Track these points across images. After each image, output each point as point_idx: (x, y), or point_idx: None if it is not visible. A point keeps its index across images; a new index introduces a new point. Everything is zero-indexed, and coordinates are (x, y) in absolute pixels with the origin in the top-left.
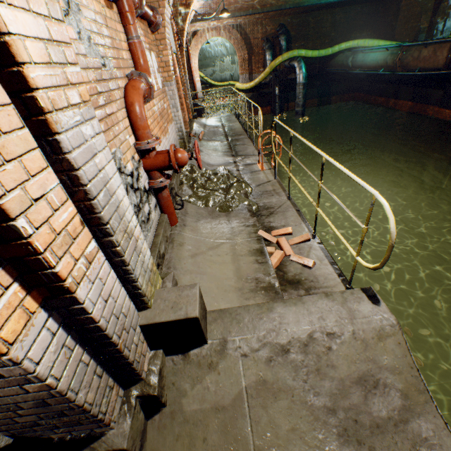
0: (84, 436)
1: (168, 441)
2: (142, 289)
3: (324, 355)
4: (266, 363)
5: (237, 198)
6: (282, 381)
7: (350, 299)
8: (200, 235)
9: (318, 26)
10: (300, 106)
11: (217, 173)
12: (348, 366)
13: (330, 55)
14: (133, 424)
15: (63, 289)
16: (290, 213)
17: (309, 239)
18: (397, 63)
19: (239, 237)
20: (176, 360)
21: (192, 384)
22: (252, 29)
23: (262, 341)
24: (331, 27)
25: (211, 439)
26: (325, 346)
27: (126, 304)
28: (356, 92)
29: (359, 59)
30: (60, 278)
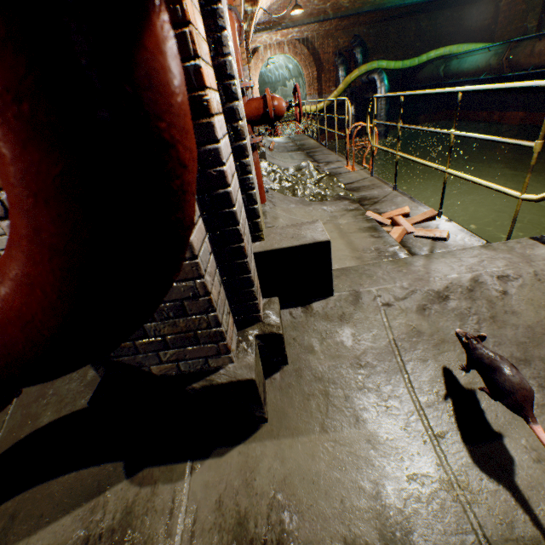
0: (195, 371)
1: (296, 401)
2: (258, 205)
3: (498, 301)
4: (417, 313)
5: (330, 188)
6: (443, 332)
7: (518, 247)
8: (294, 216)
9: (399, 36)
10: (382, 126)
11: (301, 169)
12: (535, 312)
13: (416, 68)
14: (256, 362)
15: (201, 106)
16: (400, 200)
17: (434, 217)
18: (503, 63)
19: (343, 219)
20: (295, 313)
21: (320, 339)
22: (322, 42)
23: (408, 289)
24: (415, 36)
25: (355, 397)
26: (498, 290)
27: (243, 212)
28: (449, 110)
29: (454, 66)
30: (201, 82)
